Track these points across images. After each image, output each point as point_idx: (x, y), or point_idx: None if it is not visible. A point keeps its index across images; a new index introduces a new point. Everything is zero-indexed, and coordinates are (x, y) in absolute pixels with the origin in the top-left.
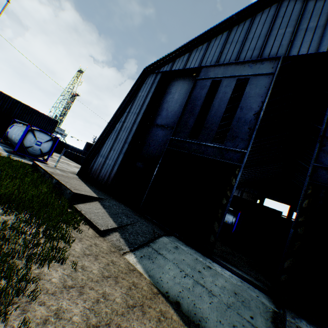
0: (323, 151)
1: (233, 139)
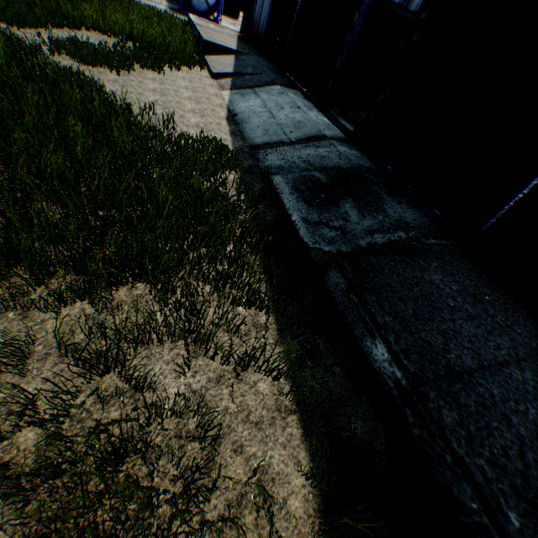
0: None
1: None
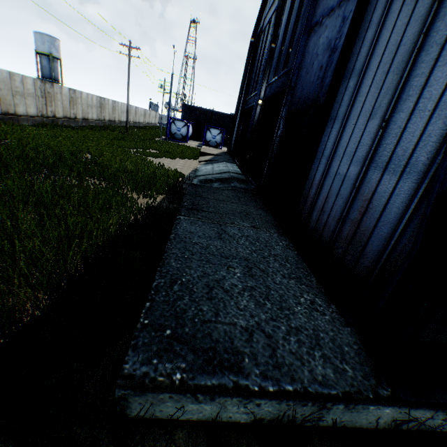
0: (270, 73)
1: (258, 85)
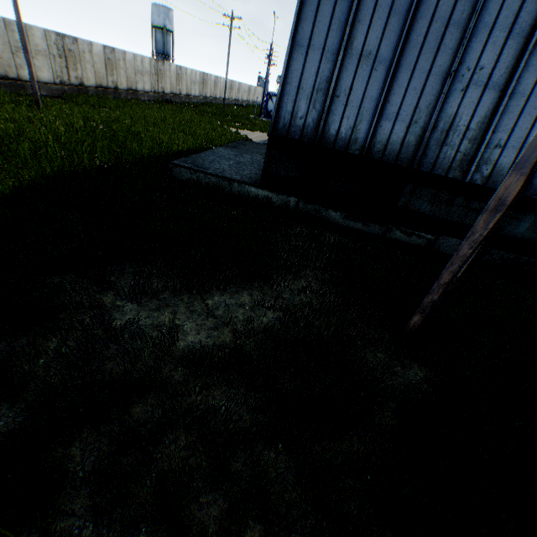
0: None
1: None
